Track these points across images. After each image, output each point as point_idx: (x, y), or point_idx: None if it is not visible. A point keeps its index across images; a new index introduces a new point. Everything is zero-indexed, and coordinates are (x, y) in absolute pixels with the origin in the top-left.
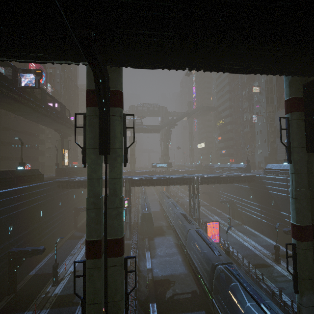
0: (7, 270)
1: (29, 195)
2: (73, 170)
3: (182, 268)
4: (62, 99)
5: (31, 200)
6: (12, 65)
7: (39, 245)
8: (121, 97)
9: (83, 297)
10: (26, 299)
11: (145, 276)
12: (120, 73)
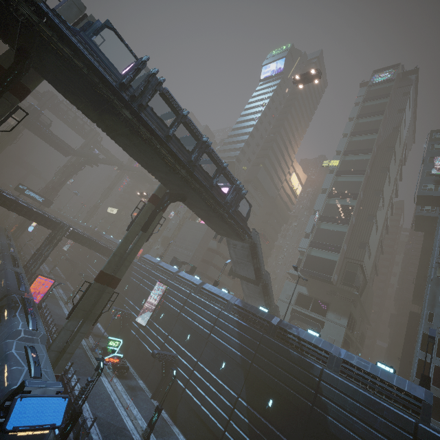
0: None
1: None
2: None
3: None
4: None
5: None
6: None
7: None
8: (27, 94)
9: None
10: None
11: None
12: (41, 79)
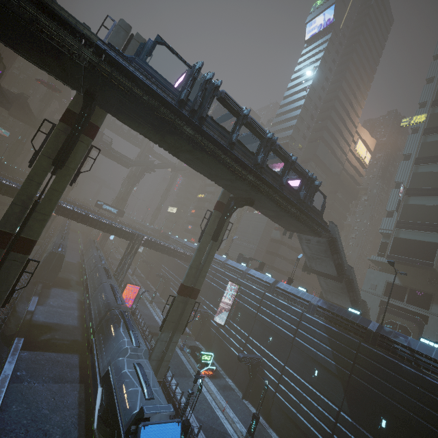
0: None
1: None
2: None
3: (74, 321)
4: None
5: None
6: None
7: None
8: (97, 131)
9: None
10: None
11: (20, 318)
12: (106, 114)
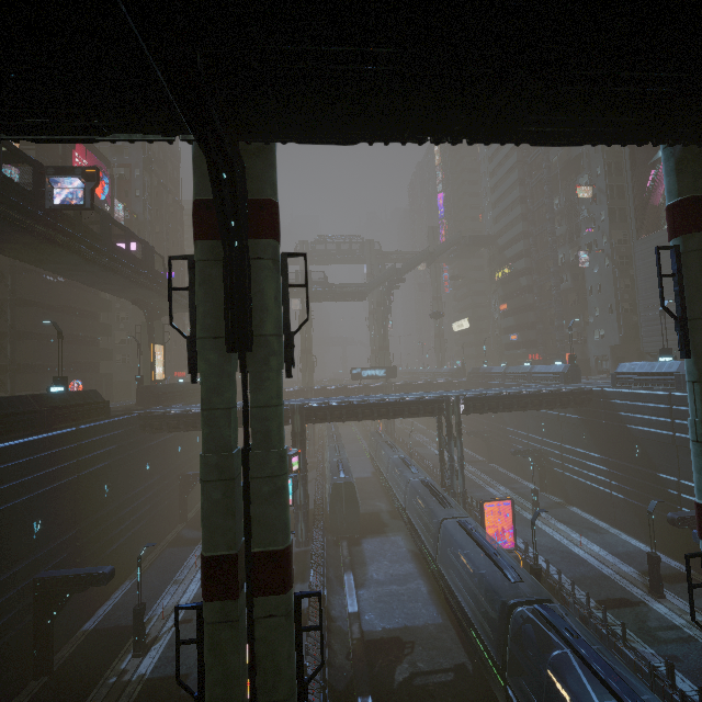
0: (30, 622)
1: (78, 449)
2: (176, 391)
3: (429, 610)
4: (148, 233)
5: (81, 460)
6: (33, 161)
7: (103, 561)
8: (274, 214)
9: (200, 692)
10: (75, 688)
11: (344, 632)
12: (270, 159)
